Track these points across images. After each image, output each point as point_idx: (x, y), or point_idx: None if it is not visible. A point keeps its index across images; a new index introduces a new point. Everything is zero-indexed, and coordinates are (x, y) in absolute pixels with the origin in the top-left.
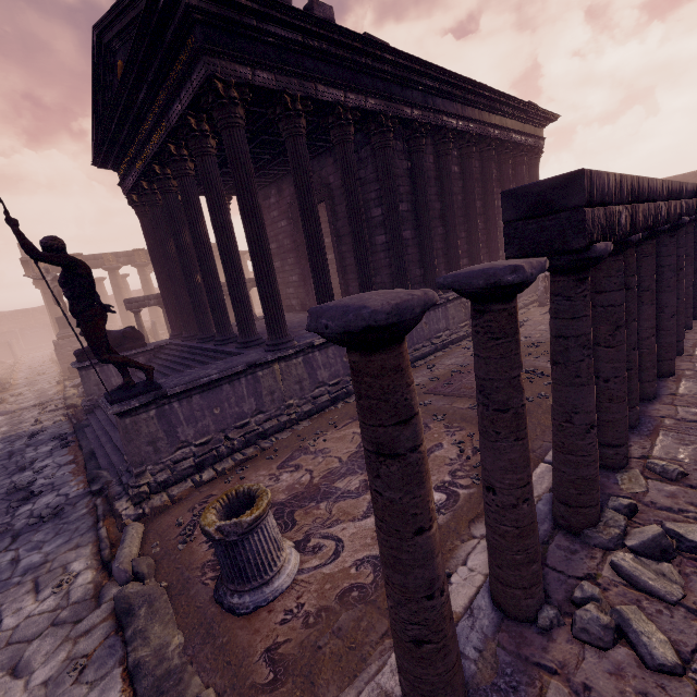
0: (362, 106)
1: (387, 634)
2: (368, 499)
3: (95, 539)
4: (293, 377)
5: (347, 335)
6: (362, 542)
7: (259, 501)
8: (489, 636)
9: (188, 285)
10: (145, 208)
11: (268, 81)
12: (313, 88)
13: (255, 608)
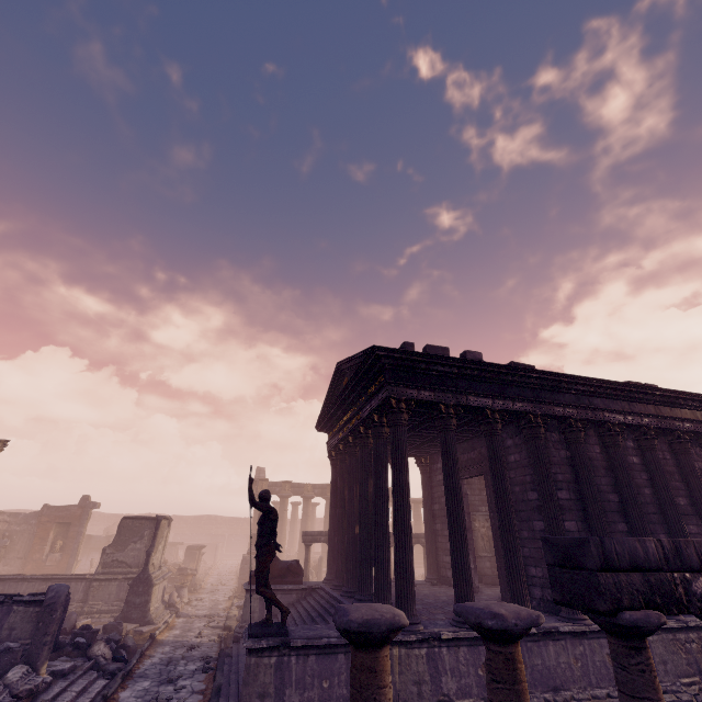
0: (509, 408)
1: None
2: None
3: None
4: (412, 672)
5: (342, 631)
6: None
7: None
8: None
9: (348, 534)
10: (338, 461)
11: (429, 396)
12: (464, 398)
13: None
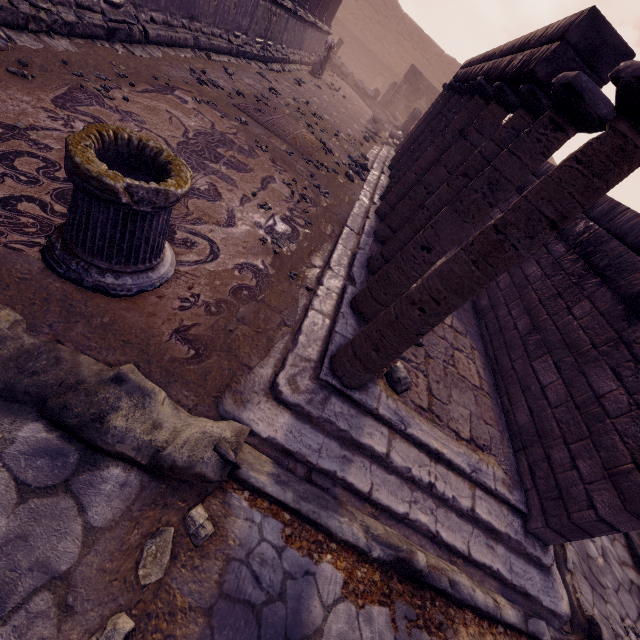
0: None
1: (281, 324)
2: (226, 207)
3: None
4: None
5: None
6: (236, 250)
7: (179, 171)
8: (357, 329)
9: None
10: None
11: None
12: None
13: (138, 292)
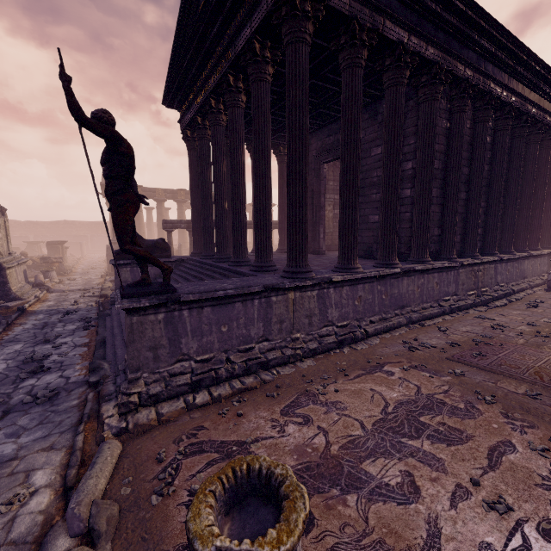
0: (421, 52)
1: None
2: (424, 514)
3: (70, 444)
4: (304, 309)
5: None
6: None
7: (290, 511)
8: None
9: (217, 209)
10: (194, 143)
11: (342, 4)
12: (381, 23)
13: None
